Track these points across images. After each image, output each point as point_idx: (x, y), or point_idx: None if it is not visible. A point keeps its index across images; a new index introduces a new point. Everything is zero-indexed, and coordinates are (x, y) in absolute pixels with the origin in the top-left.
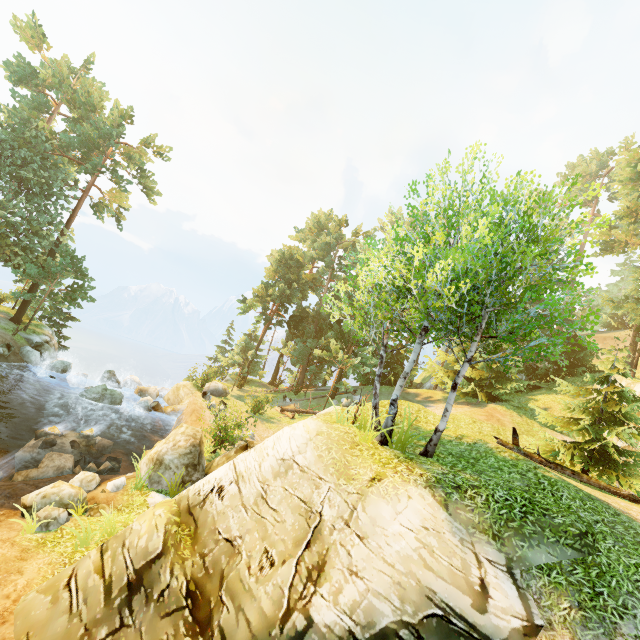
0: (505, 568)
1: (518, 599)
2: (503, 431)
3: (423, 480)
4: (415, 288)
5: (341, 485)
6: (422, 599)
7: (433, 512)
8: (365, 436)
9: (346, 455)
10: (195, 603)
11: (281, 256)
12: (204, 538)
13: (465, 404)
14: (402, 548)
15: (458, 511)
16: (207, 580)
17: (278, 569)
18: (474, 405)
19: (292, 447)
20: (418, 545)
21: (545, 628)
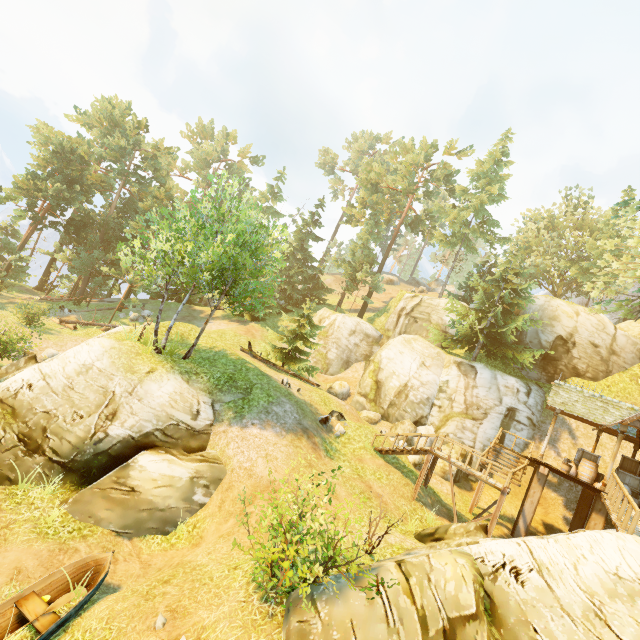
0: (210, 404)
1: (212, 414)
2: (253, 342)
3: (178, 371)
4: (189, 261)
5: (128, 376)
6: (168, 419)
7: (181, 385)
8: (146, 349)
9: (132, 360)
10: (26, 444)
11: (57, 146)
12: (24, 413)
13: (236, 322)
14: (161, 401)
15: (194, 384)
16: (32, 433)
17: (87, 419)
18: (242, 323)
19: (91, 357)
20: (170, 399)
21: (220, 422)
